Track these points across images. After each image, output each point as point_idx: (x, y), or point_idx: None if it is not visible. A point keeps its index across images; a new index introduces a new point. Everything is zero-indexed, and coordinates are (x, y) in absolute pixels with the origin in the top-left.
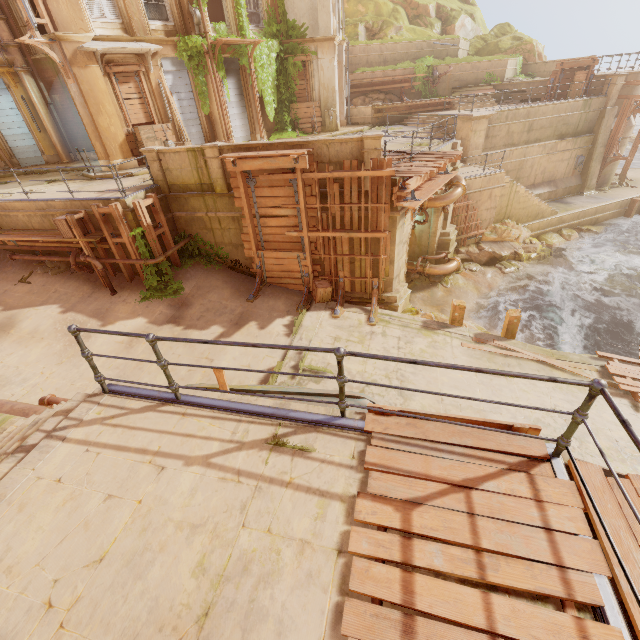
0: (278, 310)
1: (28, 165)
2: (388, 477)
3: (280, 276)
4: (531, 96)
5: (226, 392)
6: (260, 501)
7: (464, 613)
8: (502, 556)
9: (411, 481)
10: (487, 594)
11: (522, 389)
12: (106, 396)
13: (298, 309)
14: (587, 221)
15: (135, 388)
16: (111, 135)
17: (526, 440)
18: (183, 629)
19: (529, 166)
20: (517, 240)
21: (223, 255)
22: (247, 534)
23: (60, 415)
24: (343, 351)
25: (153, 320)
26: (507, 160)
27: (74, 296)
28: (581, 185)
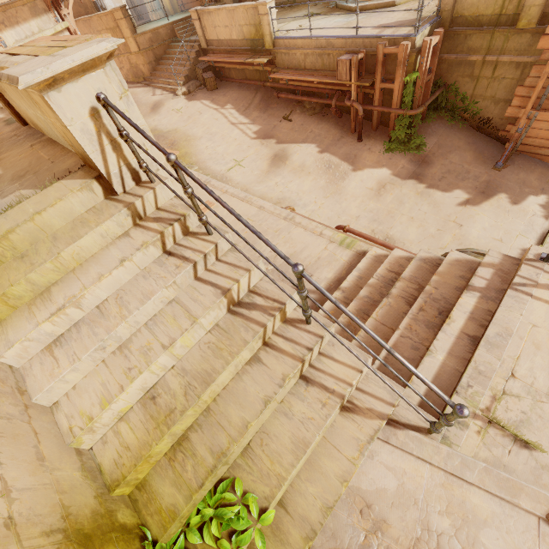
0: (530, 186)
1: None
2: None
3: (541, 145)
4: None
5: None
6: None
7: None
8: None
9: None
10: None
11: None
12: (546, 264)
13: None
14: None
15: None
16: None
17: None
18: None
19: None
20: None
21: (472, 111)
22: None
23: (488, 267)
24: None
25: (396, 173)
26: None
27: (326, 138)
28: None
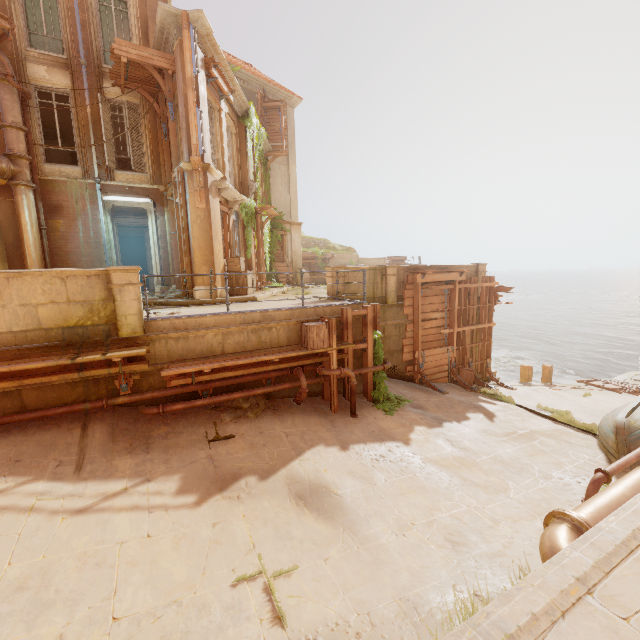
0: (467, 395)
1: None
2: None
3: (433, 372)
4: None
5: None
6: None
7: None
8: None
9: None
10: None
11: (604, 398)
12: None
13: (476, 390)
14: None
15: None
16: (218, 261)
17: None
18: None
19: None
20: None
21: None
22: None
23: None
24: None
25: (428, 425)
26: None
27: (318, 431)
28: None
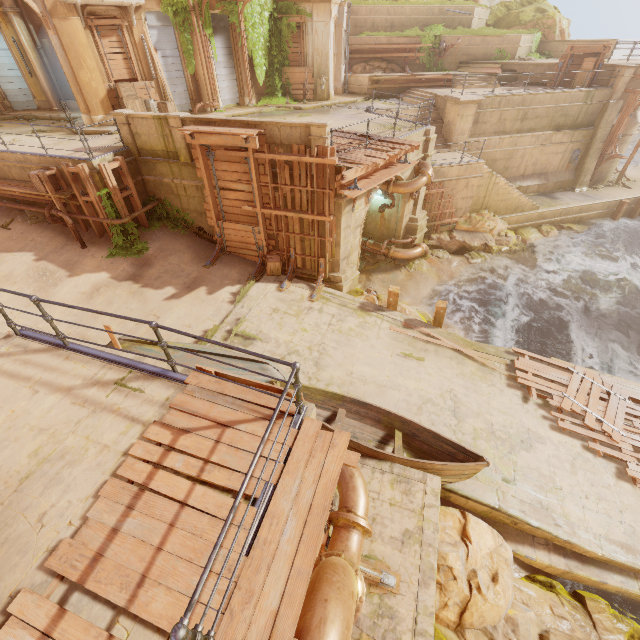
0: (230, 278)
1: (20, 109)
2: (180, 414)
3: (238, 246)
4: (537, 80)
5: (95, 344)
6: (91, 419)
7: (175, 492)
8: (219, 466)
9: (193, 418)
10: (195, 484)
11: (428, 372)
12: (17, 338)
13: (248, 279)
14: (570, 219)
15: (39, 334)
16: (92, 90)
17: (288, 401)
18: (11, 483)
19: (520, 156)
20: (491, 232)
21: (189, 221)
22: (73, 438)
23: None
24: (154, 324)
25: (115, 276)
26: (496, 148)
27: (48, 246)
28: (574, 181)
